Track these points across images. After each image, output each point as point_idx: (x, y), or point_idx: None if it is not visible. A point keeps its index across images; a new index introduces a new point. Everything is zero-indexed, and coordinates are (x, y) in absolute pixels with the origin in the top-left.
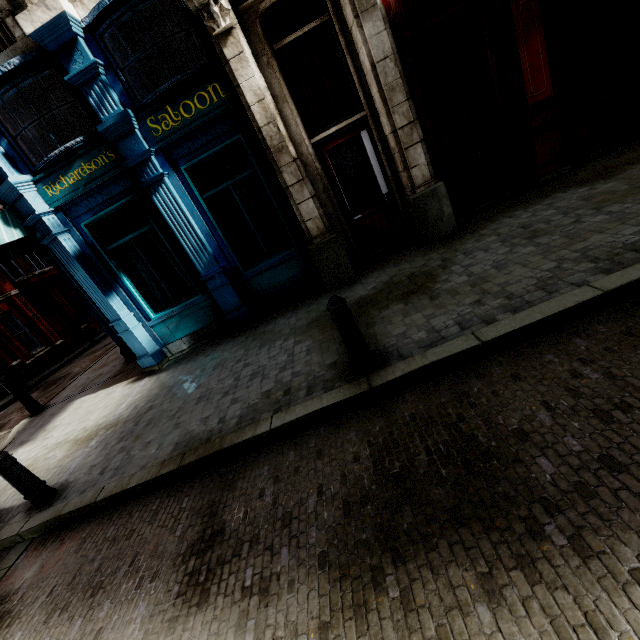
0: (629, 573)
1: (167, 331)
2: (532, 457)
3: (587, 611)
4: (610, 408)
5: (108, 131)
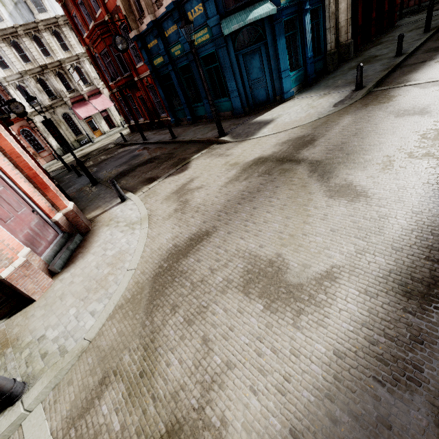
0: None
1: (291, 83)
2: None
3: None
4: None
5: None
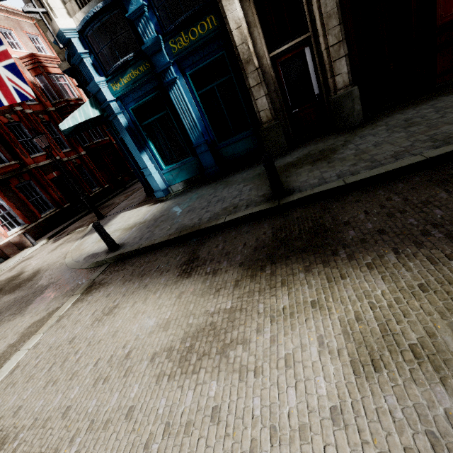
0: (365, 263)
1: (171, 177)
2: (347, 230)
3: (342, 273)
4: (395, 212)
5: (147, 49)
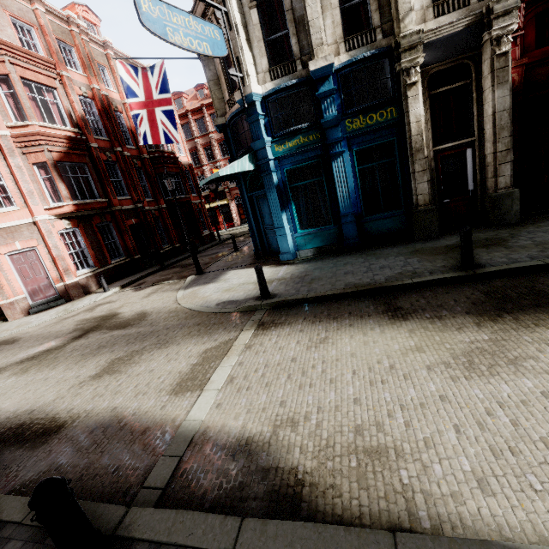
0: None
1: (303, 242)
2: None
3: None
4: None
5: (325, 123)
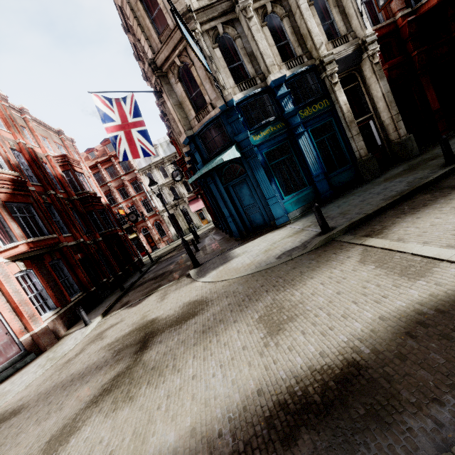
0: None
1: (290, 206)
2: None
3: None
4: None
5: (288, 114)
